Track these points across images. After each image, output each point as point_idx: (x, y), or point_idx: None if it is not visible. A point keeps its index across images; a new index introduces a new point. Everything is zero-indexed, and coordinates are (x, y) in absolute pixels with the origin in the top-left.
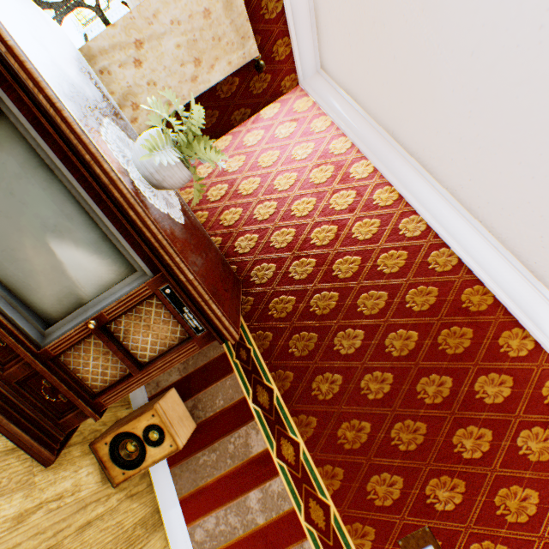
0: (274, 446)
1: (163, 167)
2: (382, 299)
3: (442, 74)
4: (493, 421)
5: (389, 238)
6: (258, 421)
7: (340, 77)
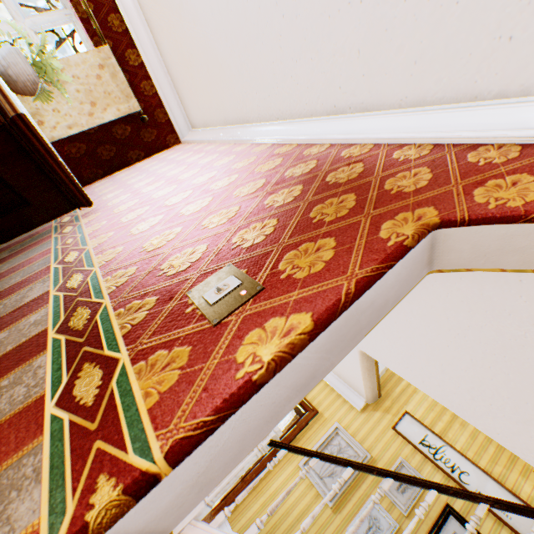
0: (60, 284)
1: (9, 56)
2: (213, 174)
3: (214, 44)
4: (304, 181)
5: (225, 156)
6: (53, 275)
7: (199, 120)
